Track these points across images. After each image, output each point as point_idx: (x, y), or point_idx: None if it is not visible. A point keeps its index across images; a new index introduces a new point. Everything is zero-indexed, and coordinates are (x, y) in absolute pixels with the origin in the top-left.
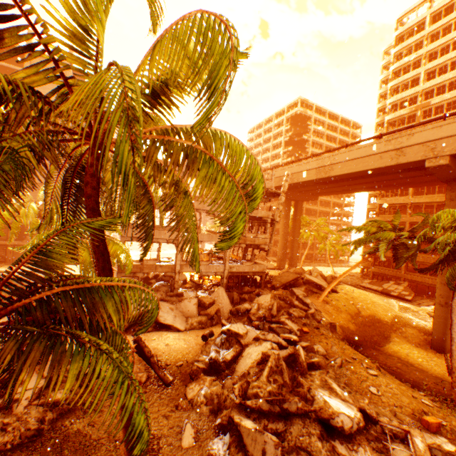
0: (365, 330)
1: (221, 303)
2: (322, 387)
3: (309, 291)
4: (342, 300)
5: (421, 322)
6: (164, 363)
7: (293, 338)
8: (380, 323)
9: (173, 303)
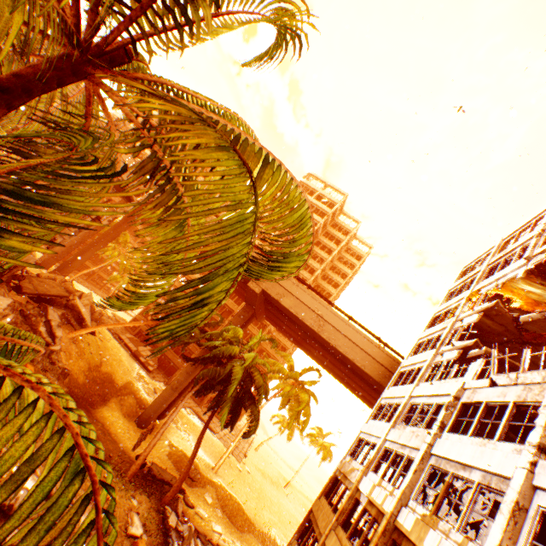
0: (93, 387)
1: None
2: None
3: (66, 318)
4: (94, 346)
5: (145, 395)
6: None
7: None
8: (112, 384)
9: None
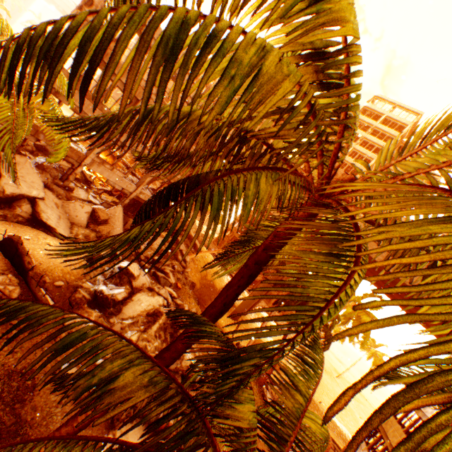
0: (204, 290)
1: (115, 224)
2: None
3: (186, 244)
4: (202, 262)
5: None
6: (41, 278)
7: (175, 295)
8: (213, 288)
9: (59, 196)
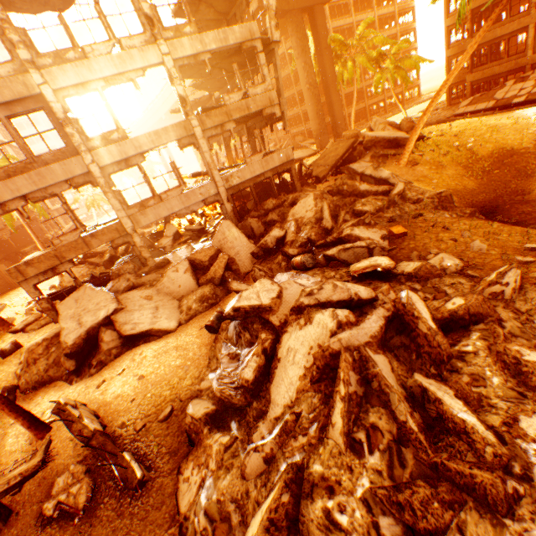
0: (493, 179)
1: (234, 247)
2: (521, 396)
3: (379, 158)
4: (439, 147)
5: None
6: (132, 428)
7: (383, 266)
8: (514, 156)
9: (153, 284)
